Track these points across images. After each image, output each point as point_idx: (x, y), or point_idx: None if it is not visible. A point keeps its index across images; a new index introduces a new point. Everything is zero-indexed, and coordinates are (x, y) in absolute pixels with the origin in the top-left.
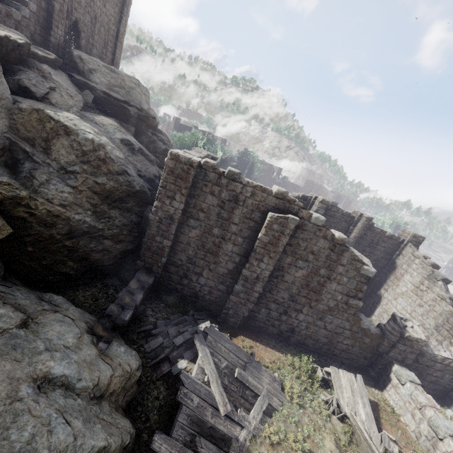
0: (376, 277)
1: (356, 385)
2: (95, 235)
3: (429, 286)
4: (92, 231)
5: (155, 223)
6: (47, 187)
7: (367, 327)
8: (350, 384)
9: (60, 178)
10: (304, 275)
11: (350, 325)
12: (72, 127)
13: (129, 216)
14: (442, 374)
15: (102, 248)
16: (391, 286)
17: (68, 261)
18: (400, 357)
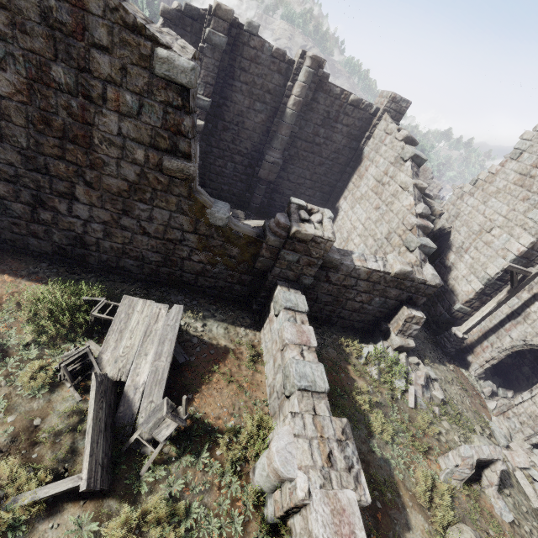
0: (338, 181)
1: (161, 324)
2: None
3: (393, 174)
4: None
5: None
6: None
7: (223, 223)
8: (148, 323)
9: None
10: (18, 90)
11: (191, 223)
12: None
13: None
14: (369, 297)
15: None
16: (351, 190)
17: None
18: (292, 274)
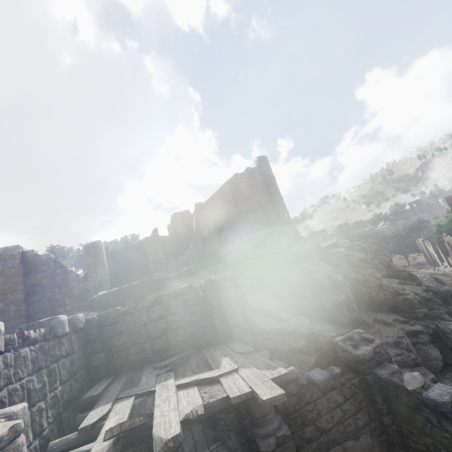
0: None
1: None
2: None
3: None
4: None
5: None
6: None
7: None
8: None
9: None
10: None
11: None
12: None
13: None
14: None
15: None
16: None
17: None
18: None
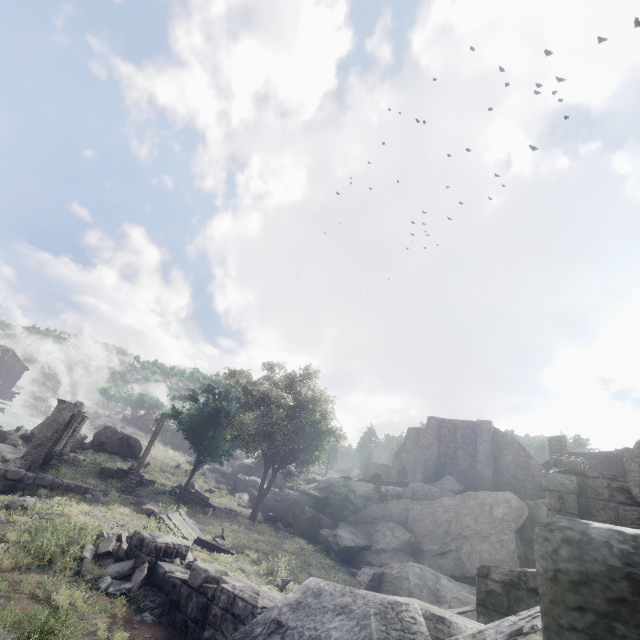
0: None
1: None
2: None
3: None
4: None
5: None
6: None
7: None
8: None
9: None
10: None
11: None
12: None
13: None
14: None
15: None
16: None
17: None
18: None
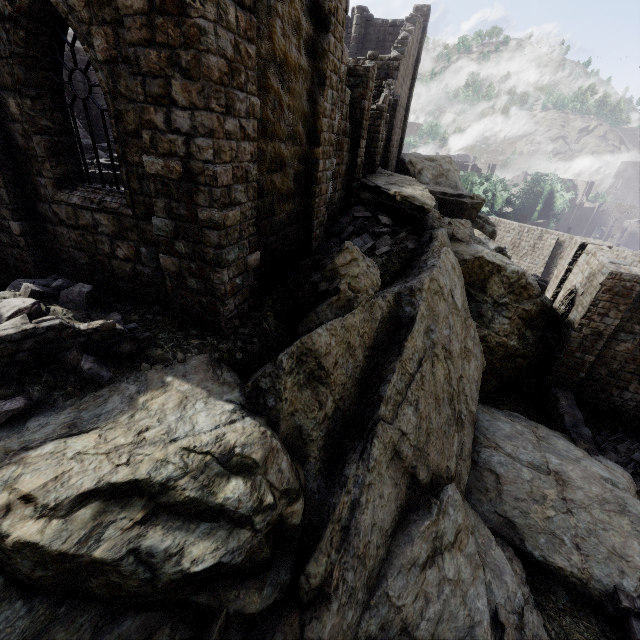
0: None
1: None
2: (514, 355)
3: None
4: (514, 353)
5: (577, 340)
6: (494, 323)
7: None
8: None
9: (496, 312)
10: None
11: None
12: (502, 265)
13: (535, 333)
14: None
15: (514, 366)
16: None
17: (492, 380)
18: None
